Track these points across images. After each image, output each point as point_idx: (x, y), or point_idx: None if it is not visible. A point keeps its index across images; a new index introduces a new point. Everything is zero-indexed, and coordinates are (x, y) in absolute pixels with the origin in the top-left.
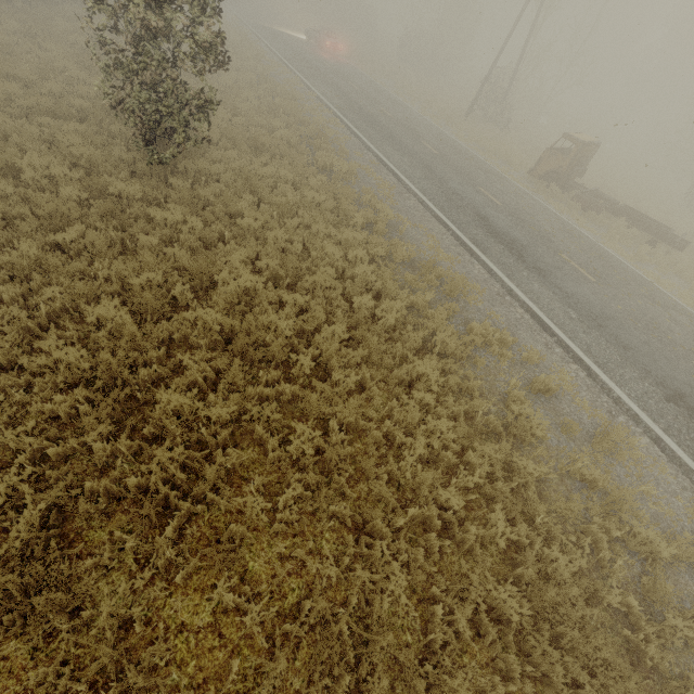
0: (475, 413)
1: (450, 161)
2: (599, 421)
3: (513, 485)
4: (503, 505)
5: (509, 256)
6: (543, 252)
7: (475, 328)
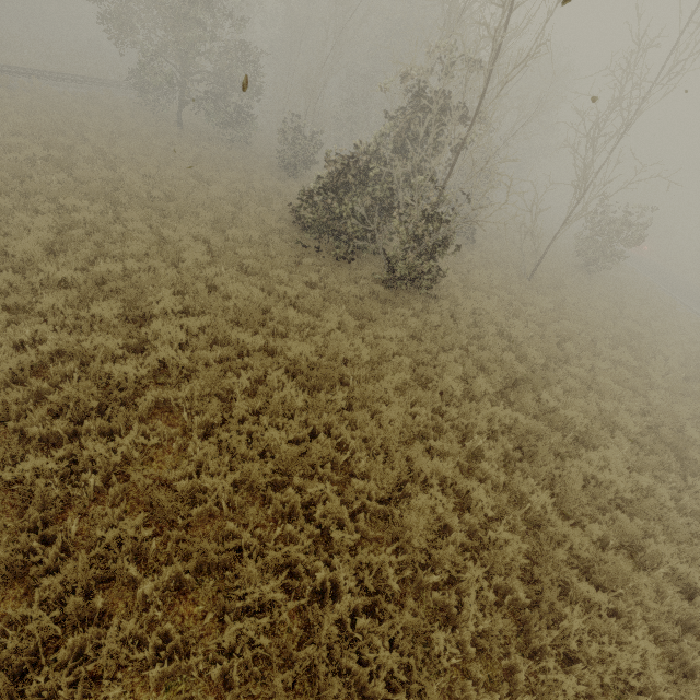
0: None
1: None
2: None
3: None
4: None
5: None
6: None
7: None
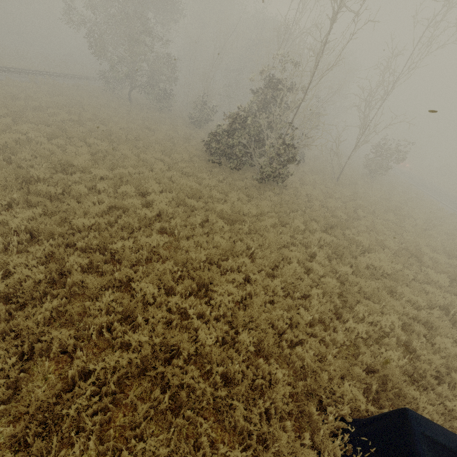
0: None
1: None
2: None
3: None
4: None
5: None
6: None
7: None
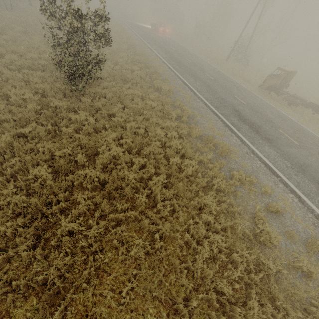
0: (236, 226)
1: (219, 82)
2: (308, 230)
3: (261, 275)
4: (256, 291)
5: (251, 132)
6: (269, 129)
7: (235, 174)
